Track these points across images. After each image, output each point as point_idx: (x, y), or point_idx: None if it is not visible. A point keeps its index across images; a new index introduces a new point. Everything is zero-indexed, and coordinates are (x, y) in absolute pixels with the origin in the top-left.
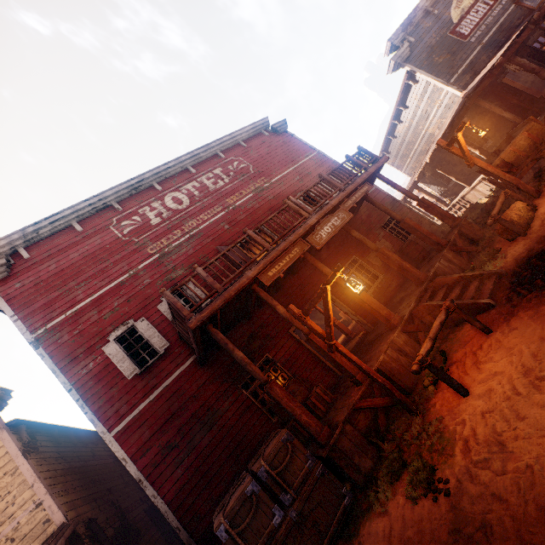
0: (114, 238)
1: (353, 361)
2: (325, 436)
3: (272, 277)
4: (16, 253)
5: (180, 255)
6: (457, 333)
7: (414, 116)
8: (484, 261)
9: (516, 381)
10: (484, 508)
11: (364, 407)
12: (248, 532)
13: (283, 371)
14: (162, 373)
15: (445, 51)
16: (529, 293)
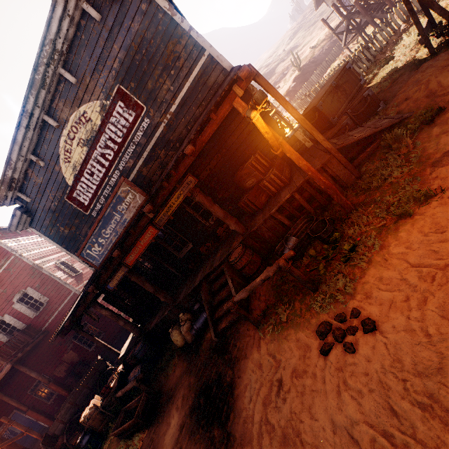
0: None
1: None
2: None
3: None
4: None
5: None
6: None
7: None
8: None
9: None
10: None
11: None
12: None
13: None
14: None
15: (69, 221)
16: None
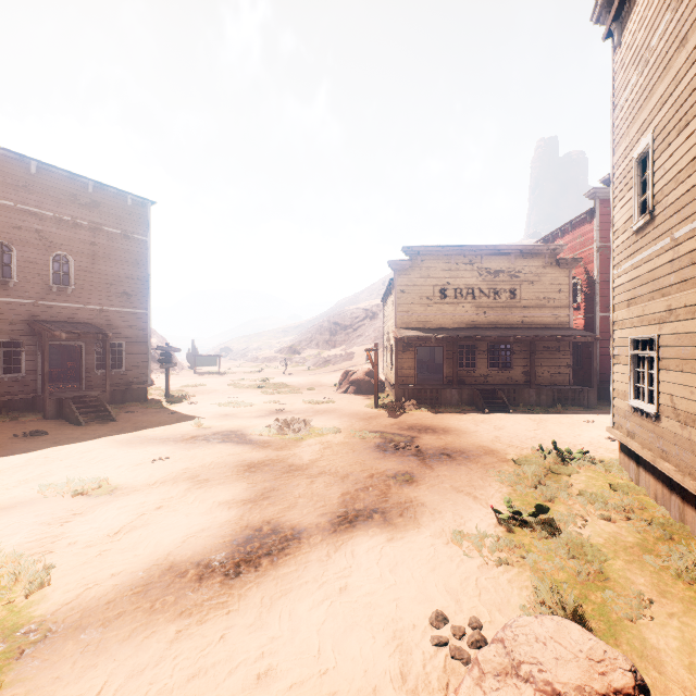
0: None
1: None
2: None
3: None
4: None
5: None
6: None
7: None
8: None
9: None
10: None
11: None
12: None
13: None
14: None
15: None
16: None
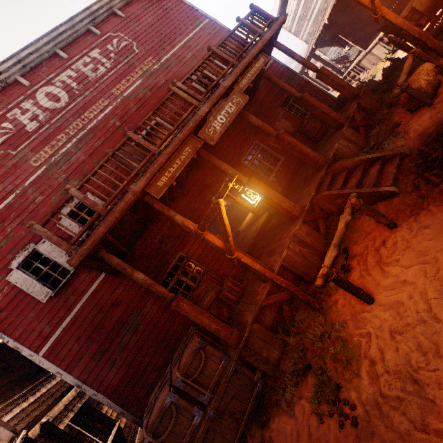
0: None
1: (257, 270)
2: (235, 339)
3: (163, 187)
4: None
5: (70, 163)
6: (357, 221)
7: None
8: (383, 137)
9: (434, 302)
10: None
11: (269, 304)
12: (171, 437)
13: (197, 265)
14: (78, 290)
15: None
16: (442, 181)
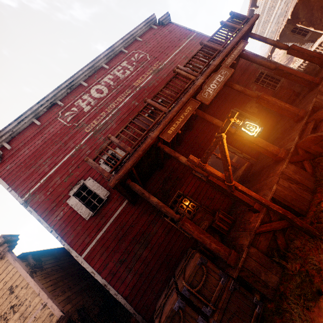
0: (62, 126)
1: (253, 197)
2: (233, 259)
3: (172, 134)
4: (3, 147)
5: (107, 129)
6: None
7: None
8: None
9: None
10: None
11: (263, 231)
12: None
13: (191, 201)
14: (108, 213)
15: None
16: None
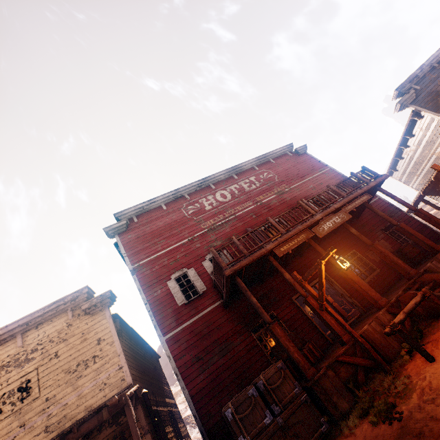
0: (183, 216)
1: (339, 320)
2: (311, 373)
3: (283, 251)
4: (131, 218)
5: (220, 231)
6: (439, 321)
7: (420, 143)
8: None
9: None
10: (422, 425)
11: (345, 361)
12: (246, 421)
13: (283, 327)
14: (199, 307)
15: None
16: None
